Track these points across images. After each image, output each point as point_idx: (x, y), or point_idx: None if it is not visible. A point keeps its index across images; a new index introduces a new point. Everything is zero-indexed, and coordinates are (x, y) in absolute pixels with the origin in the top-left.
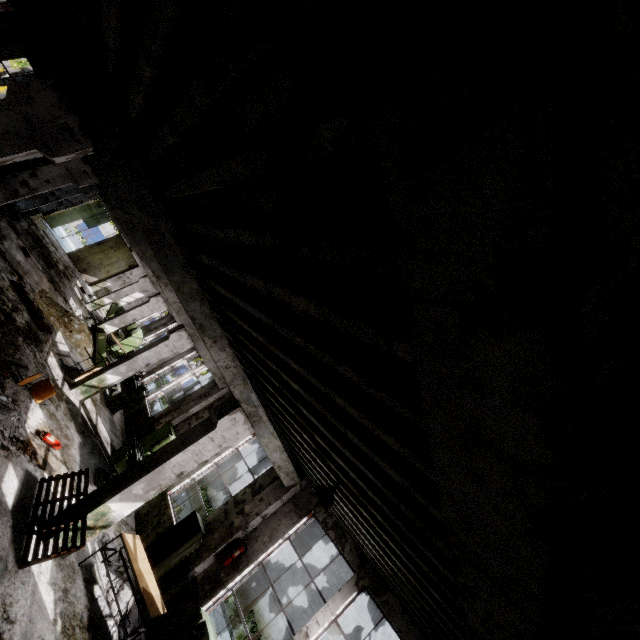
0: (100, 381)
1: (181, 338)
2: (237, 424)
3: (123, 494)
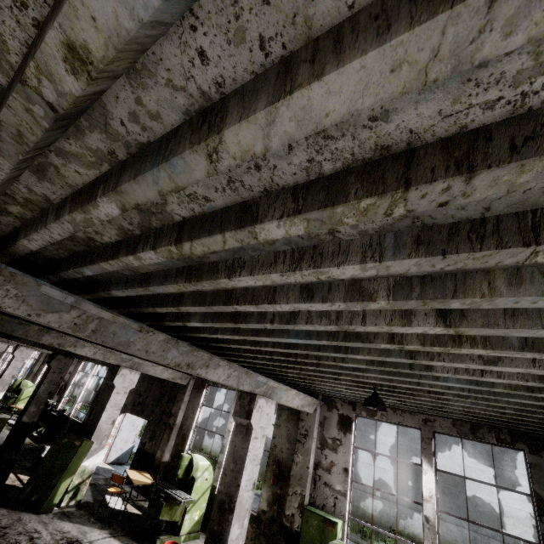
0: None
1: None
2: (24, 351)
3: None
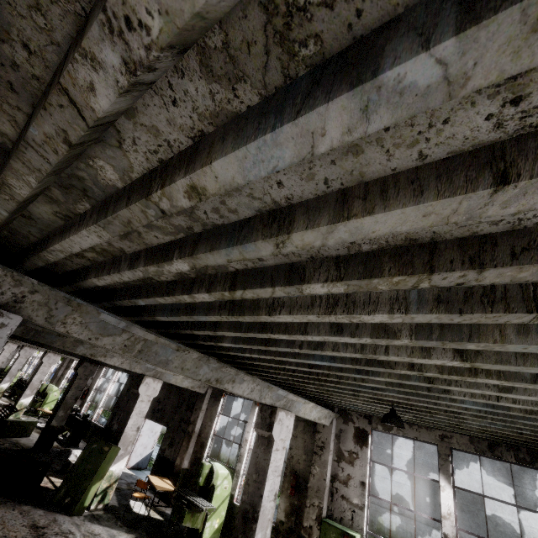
0: (0, 390)
1: (27, 351)
2: (51, 357)
3: (24, 396)
